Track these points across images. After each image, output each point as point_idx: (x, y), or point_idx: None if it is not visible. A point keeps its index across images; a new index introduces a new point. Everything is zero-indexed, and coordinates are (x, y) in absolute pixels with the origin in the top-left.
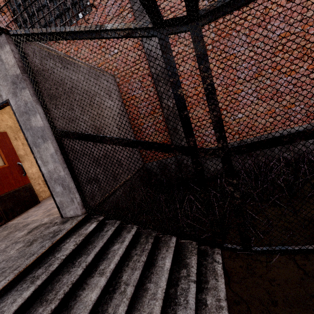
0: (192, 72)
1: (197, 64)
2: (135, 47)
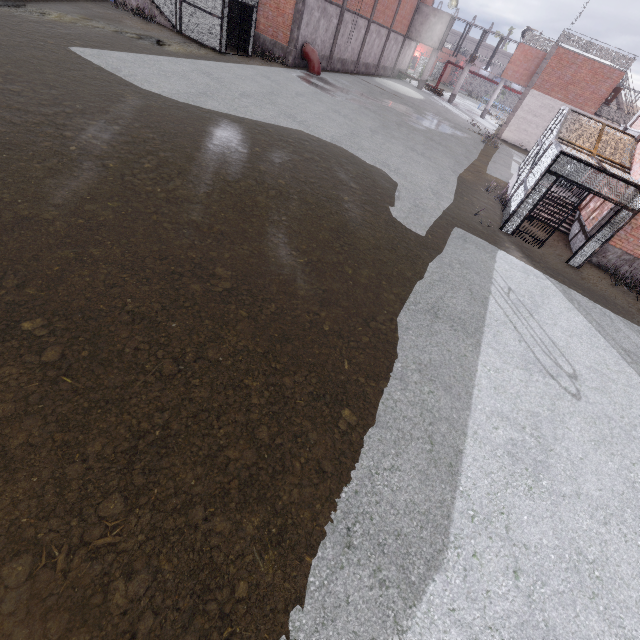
0: None
1: None
2: None
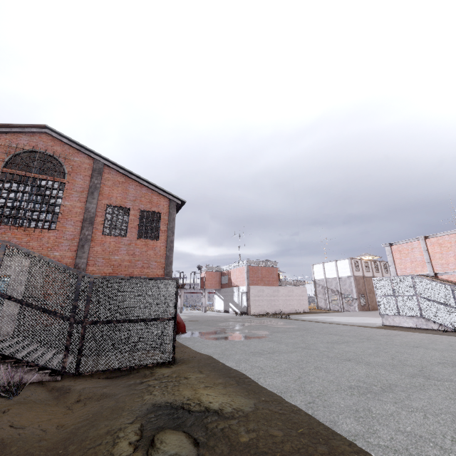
0: None
1: None
2: (71, 257)
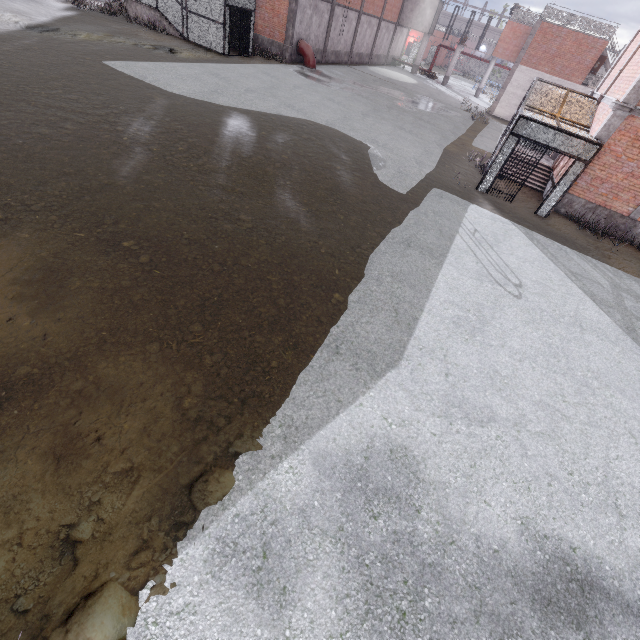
0: None
1: None
2: None
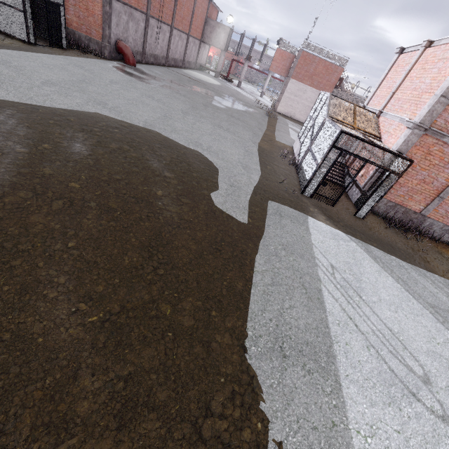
0: None
1: None
2: None
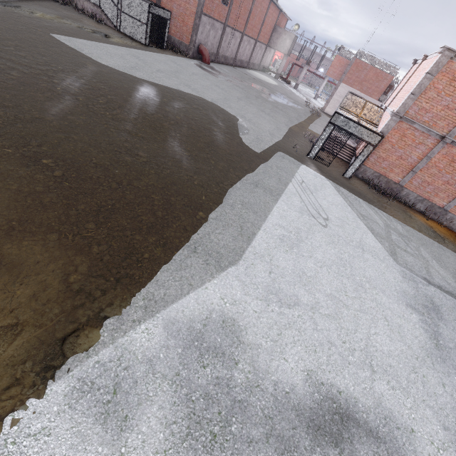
0: (165, 4)
1: (167, 3)
2: None
